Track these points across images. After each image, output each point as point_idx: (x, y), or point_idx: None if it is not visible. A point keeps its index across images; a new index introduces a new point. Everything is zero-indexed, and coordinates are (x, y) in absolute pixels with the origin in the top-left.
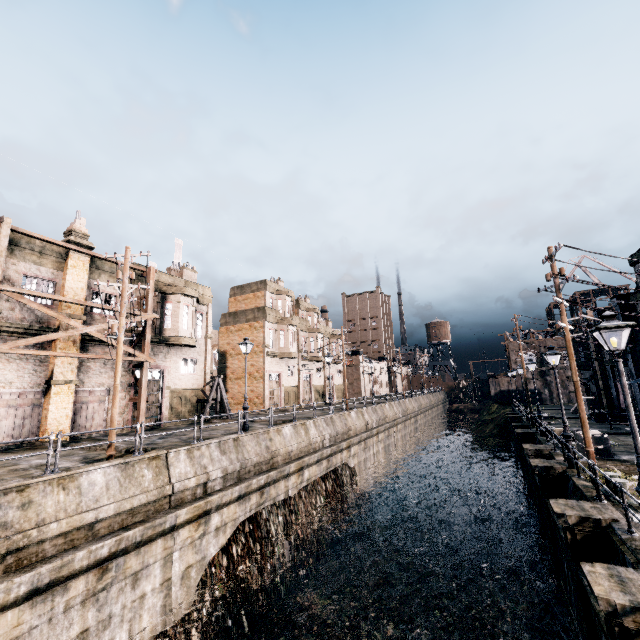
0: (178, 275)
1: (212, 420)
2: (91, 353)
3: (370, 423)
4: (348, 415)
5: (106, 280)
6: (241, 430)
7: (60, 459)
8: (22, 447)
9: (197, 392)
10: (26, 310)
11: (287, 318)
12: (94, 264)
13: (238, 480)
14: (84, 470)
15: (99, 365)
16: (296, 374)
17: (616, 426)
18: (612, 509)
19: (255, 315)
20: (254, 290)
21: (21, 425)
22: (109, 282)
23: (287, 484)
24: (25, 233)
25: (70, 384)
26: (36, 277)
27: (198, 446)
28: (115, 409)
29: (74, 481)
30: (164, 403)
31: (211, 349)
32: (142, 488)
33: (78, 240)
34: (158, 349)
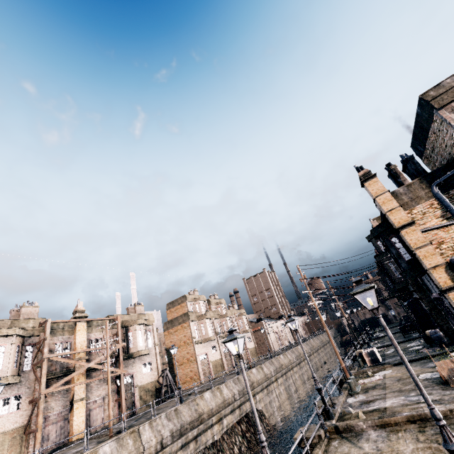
0: (133, 310)
1: (167, 400)
2: (92, 377)
3: (269, 373)
4: (250, 372)
5: (95, 331)
6: (178, 403)
7: (86, 446)
8: (61, 448)
9: (155, 383)
10: (58, 363)
11: (203, 314)
12: (89, 324)
13: (180, 435)
14: (100, 446)
15: (96, 383)
16: (218, 350)
17: (411, 334)
18: (341, 398)
19: (183, 319)
20: (180, 303)
21: (59, 434)
22: (97, 331)
23: (212, 432)
24: (56, 322)
25: (83, 400)
26: (61, 342)
27: (154, 419)
28: (110, 409)
29: (96, 453)
30: (136, 397)
31: (162, 346)
32: (128, 450)
33: (80, 315)
34: (128, 362)
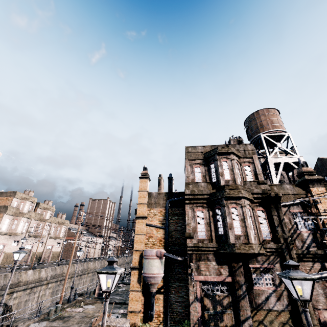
0: None
1: None
2: None
3: (44, 277)
4: (25, 273)
5: None
6: None
7: None
8: None
9: None
10: None
11: (23, 213)
12: None
13: None
14: None
15: None
16: (20, 245)
17: None
18: (31, 321)
19: (1, 210)
20: (8, 195)
21: None
22: None
23: None
24: None
25: None
26: None
27: None
28: None
29: None
30: None
31: None
32: None
33: None
34: None
